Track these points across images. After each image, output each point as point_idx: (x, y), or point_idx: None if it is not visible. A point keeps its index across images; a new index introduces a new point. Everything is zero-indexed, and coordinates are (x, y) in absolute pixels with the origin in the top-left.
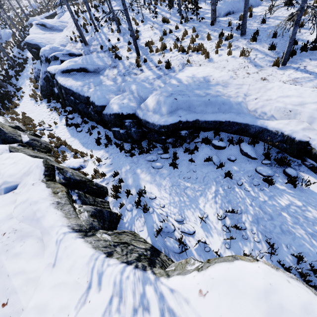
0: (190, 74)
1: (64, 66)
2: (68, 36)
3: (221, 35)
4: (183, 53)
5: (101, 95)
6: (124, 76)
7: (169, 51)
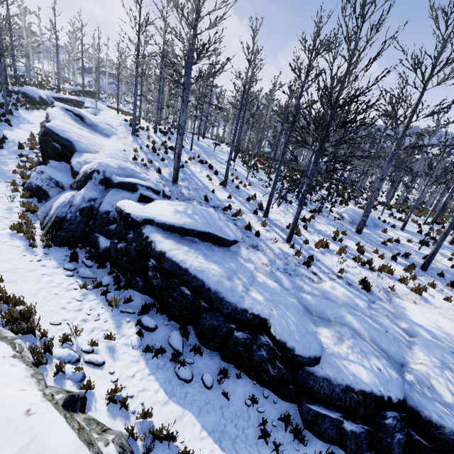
0: (430, 322)
1: (177, 220)
2: (125, 150)
3: (394, 258)
4: (361, 266)
5: (298, 322)
6: (289, 274)
7: (334, 253)
